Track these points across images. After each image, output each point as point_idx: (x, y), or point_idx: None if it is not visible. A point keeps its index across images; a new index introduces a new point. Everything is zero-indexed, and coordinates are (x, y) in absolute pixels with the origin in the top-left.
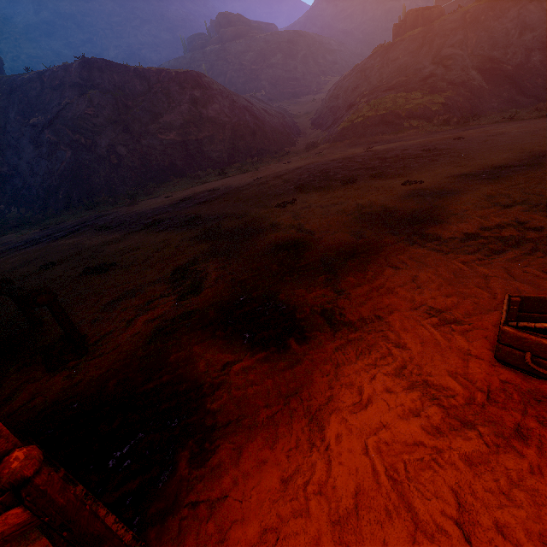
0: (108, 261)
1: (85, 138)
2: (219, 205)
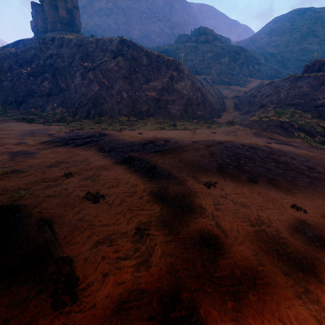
0: (101, 190)
1: (108, 82)
2: (169, 161)
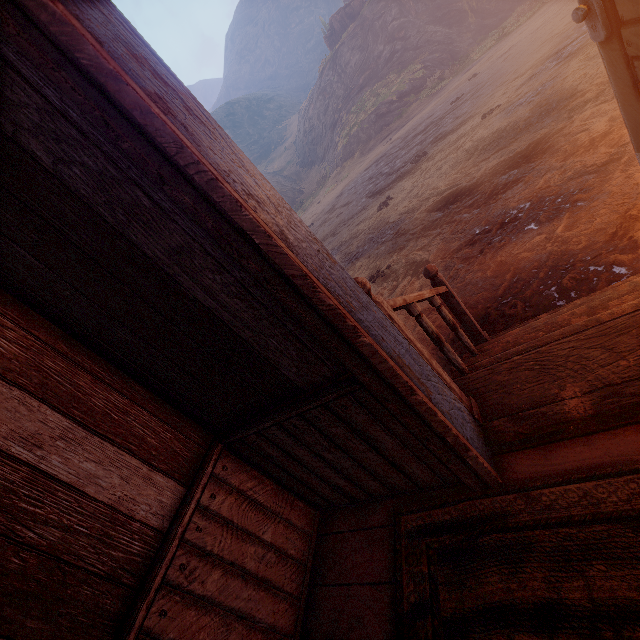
0: None
1: None
2: None
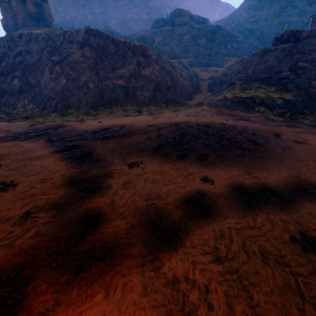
0: (18, 179)
1: (74, 74)
2: (109, 146)
